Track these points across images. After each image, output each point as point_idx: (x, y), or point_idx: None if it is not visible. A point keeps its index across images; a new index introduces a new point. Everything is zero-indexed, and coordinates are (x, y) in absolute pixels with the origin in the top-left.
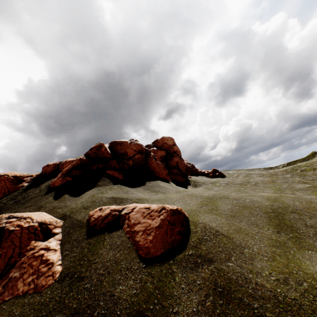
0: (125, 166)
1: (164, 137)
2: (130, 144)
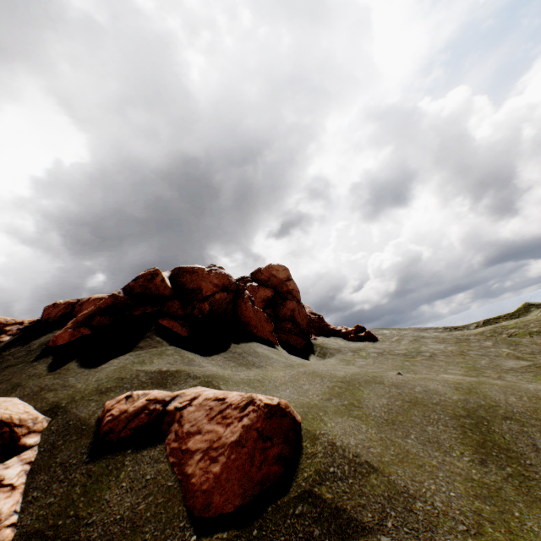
0: (196, 312)
1: (271, 265)
2: (207, 274)
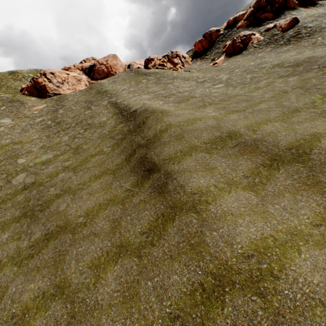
0: (273, 9)
1: None
2: None
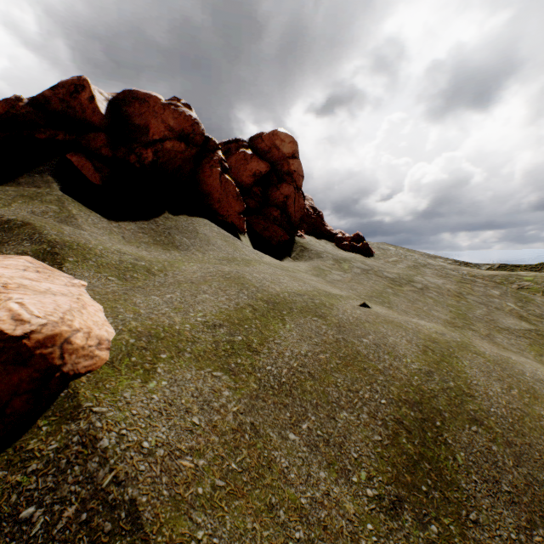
0: (132, 159)
1: (277, 132)
2: (162, 109)
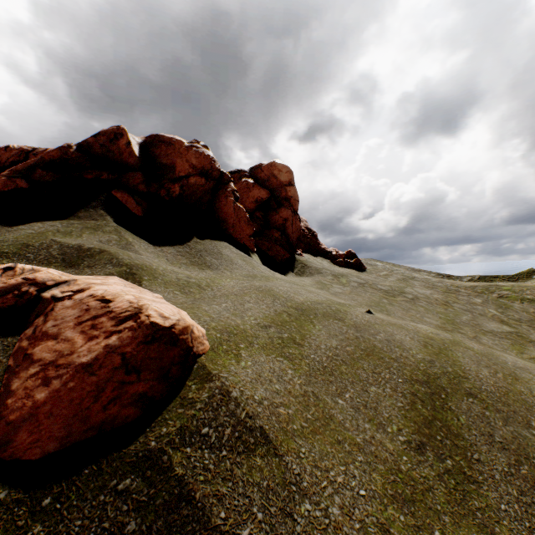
0: (162, 193)
1: (275, 163)
2: (186, 150)
